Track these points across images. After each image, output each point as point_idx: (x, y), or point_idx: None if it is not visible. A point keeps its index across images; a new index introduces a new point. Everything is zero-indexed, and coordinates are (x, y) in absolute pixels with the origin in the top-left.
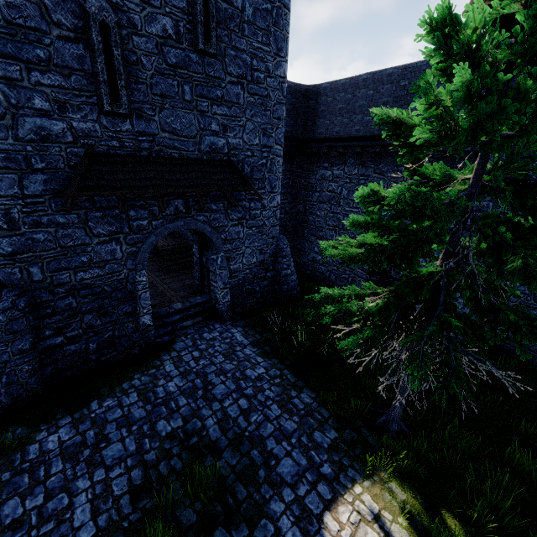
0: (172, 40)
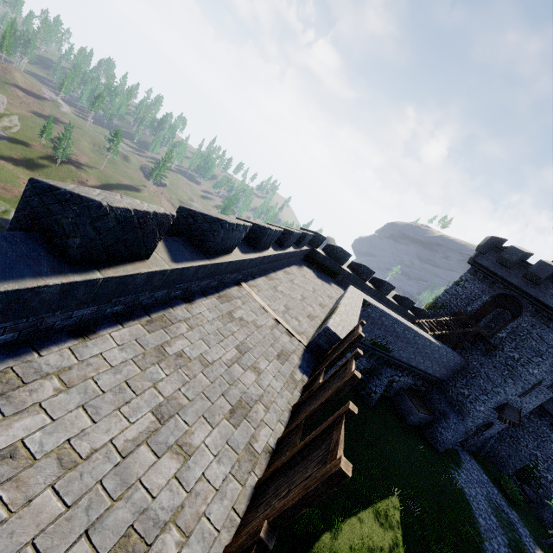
0: (545, 385)
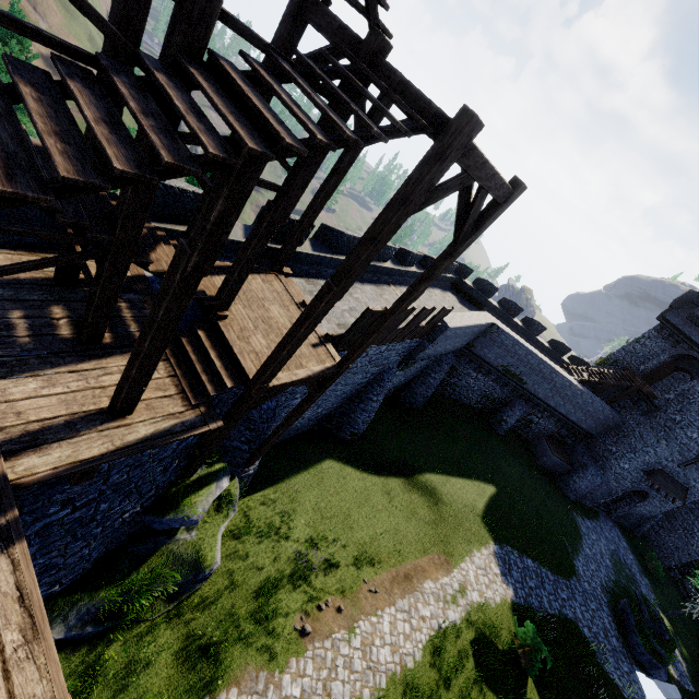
0: None
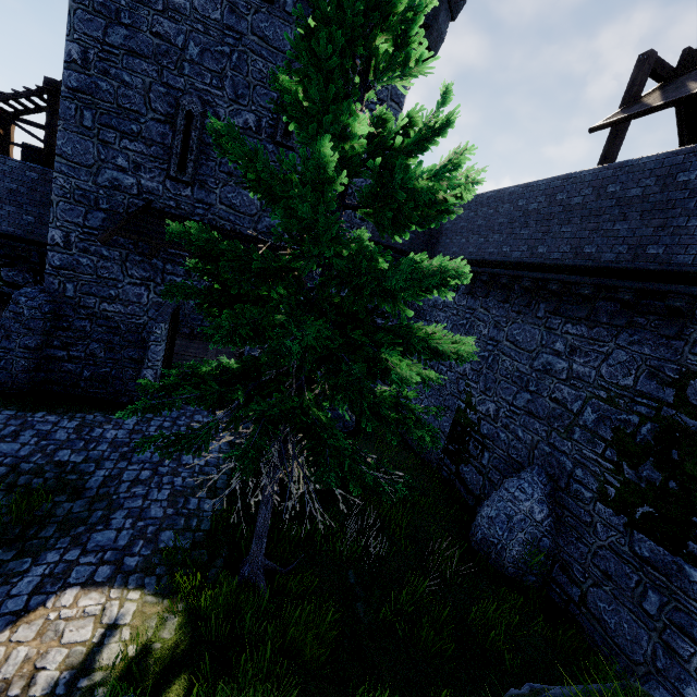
0: (251, 131)
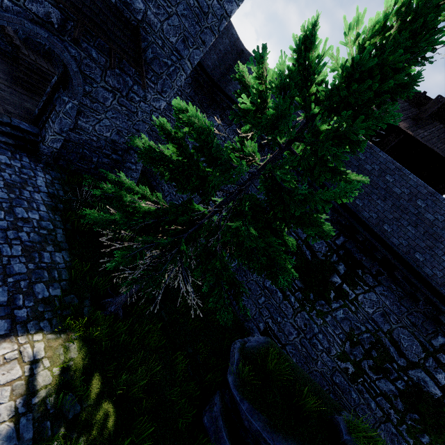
0: None
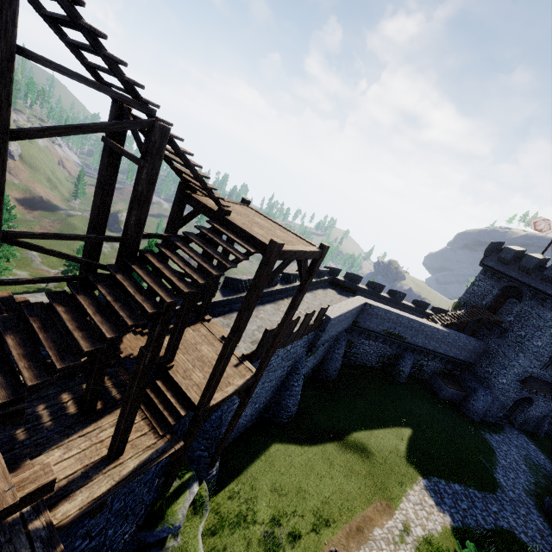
0: None
